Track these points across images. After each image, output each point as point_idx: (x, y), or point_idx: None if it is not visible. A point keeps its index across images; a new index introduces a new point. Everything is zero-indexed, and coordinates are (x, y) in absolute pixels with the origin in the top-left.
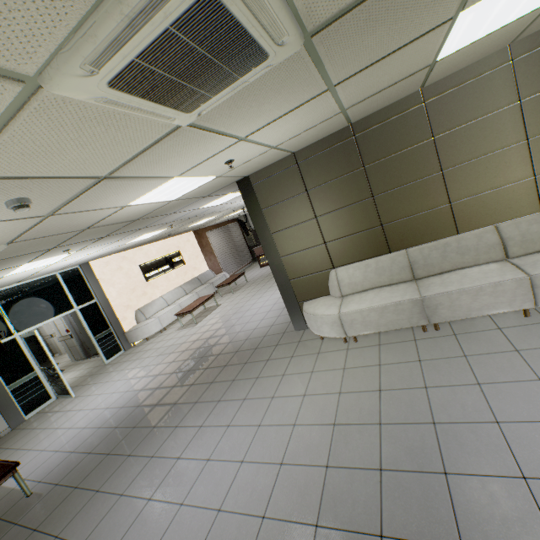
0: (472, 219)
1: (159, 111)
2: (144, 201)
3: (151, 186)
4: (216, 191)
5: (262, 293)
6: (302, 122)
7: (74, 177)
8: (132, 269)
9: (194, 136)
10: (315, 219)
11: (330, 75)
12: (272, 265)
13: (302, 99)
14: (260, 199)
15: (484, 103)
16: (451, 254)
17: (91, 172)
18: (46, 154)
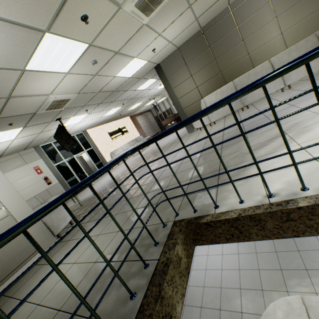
0: (259, 60)
1: (141, 16)
2: (121, 74)
3: (126, 62)
4: (145, 75)
5: (170, 135)
6: (181, 26)
7: (110, 51)
8: (105, 134)
9: (146, 31)
10: (191, 77)
11: (189, 0)
12: (174, 104)
13: (180, 12)
14: (165, 73)
15: (256, 6)
16: (251, 77)
17: (115, 48)
18: (110, 36)
